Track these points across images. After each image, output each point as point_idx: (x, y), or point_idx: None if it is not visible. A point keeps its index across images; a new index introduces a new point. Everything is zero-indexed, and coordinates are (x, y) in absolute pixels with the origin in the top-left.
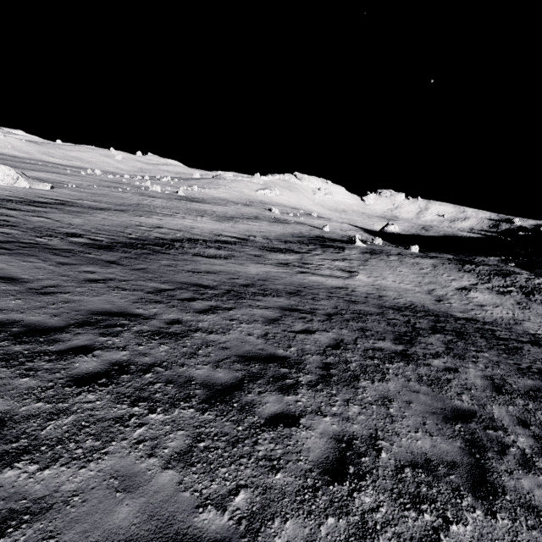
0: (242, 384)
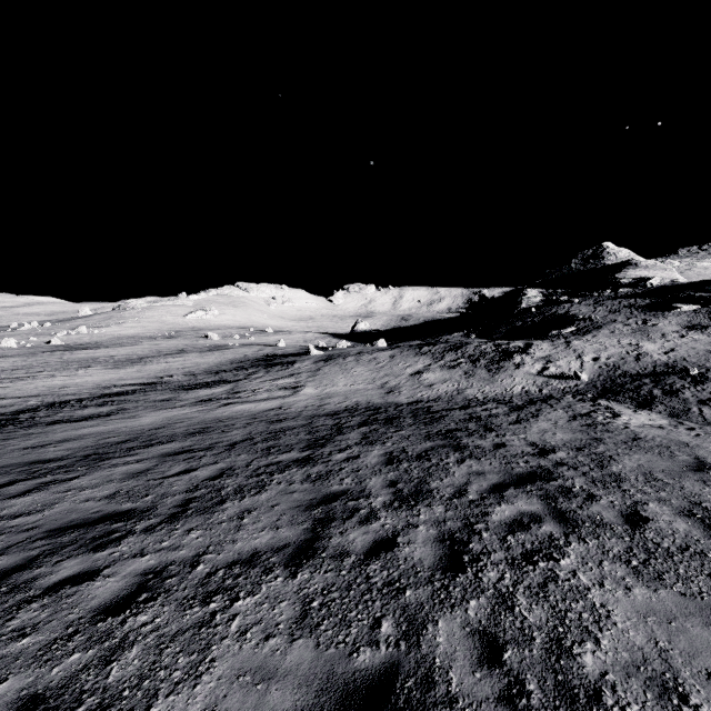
0: (33, 562)
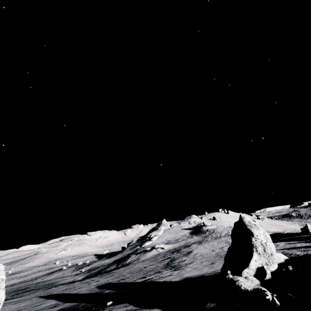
0: None
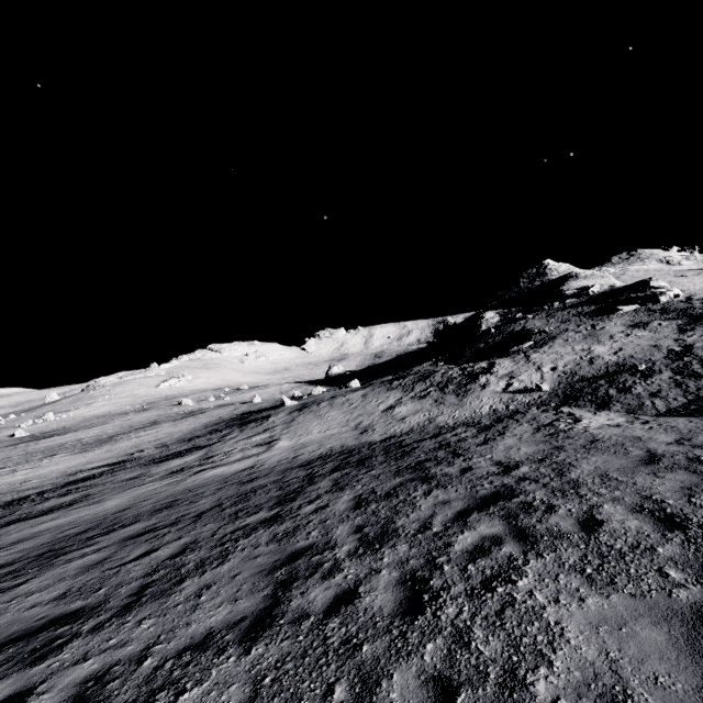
0: None
